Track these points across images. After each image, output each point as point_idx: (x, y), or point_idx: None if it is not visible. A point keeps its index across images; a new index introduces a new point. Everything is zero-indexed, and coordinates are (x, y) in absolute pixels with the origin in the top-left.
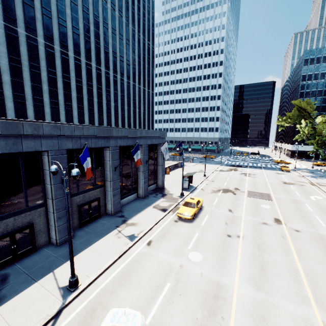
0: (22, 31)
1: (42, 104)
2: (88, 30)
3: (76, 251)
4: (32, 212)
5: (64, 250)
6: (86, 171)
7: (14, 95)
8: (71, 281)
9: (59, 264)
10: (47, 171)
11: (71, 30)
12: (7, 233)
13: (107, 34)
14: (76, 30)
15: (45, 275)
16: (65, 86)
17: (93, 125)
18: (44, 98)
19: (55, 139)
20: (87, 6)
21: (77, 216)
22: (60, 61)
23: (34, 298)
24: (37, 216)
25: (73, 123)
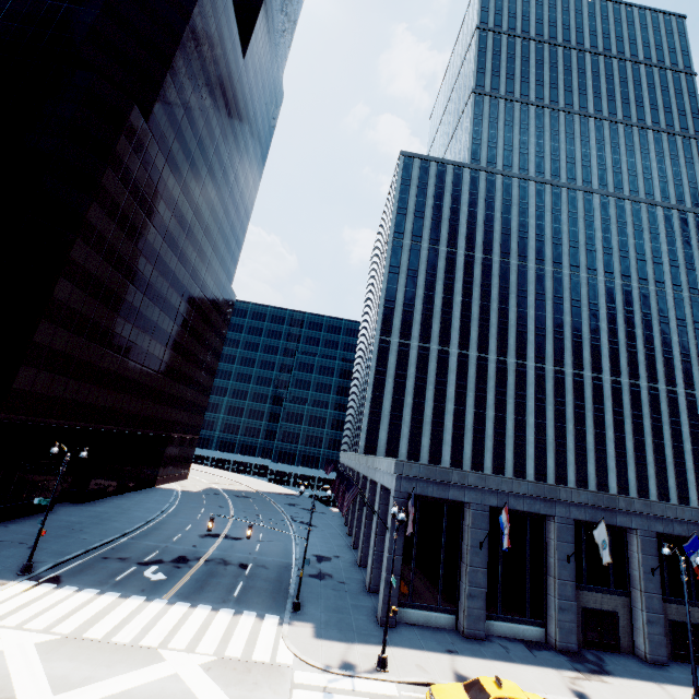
0: (550, 367)
1: (564, 449)
2: (633, 337)
3: (682, 682)
4: (616, 598)
5: (661, 672)
6: (695, 567)
7: (535, 439)
8: (694, 698)
9: (661, 680)
10: (634, 553)
11: (606, 346)
12: (596, 609)
13: (667, 331)
14: (614, 343)
15: (649, 681)
16: (596, 422)
17: (644, 485)
18: (567, 441)
19: (643, 517)
20: (631, 308)
21: (667, 636)
22: (590, 389)
23: (648, 691)
24: (620, 605)
25: (606, 479)
